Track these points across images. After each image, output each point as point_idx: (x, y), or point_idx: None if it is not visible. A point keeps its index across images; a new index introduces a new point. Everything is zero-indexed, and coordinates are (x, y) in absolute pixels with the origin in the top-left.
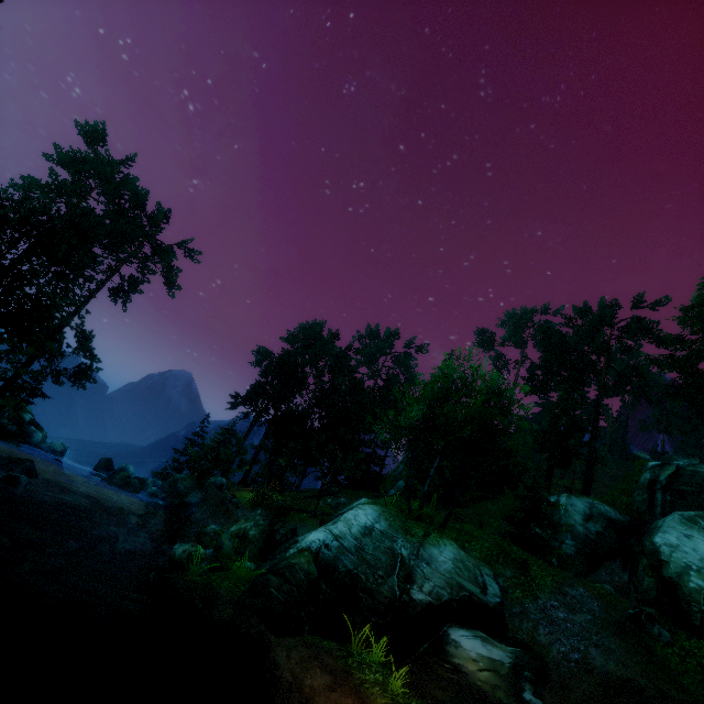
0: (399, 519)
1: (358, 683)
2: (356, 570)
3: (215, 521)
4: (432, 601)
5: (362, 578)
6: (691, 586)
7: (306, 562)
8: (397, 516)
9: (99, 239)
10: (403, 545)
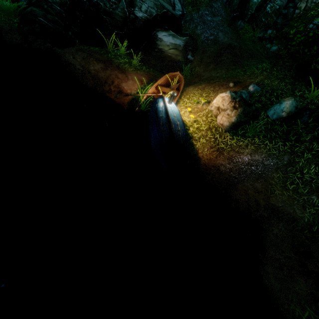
0: None
1: (117, 65)
2: None
3: None
4: (147, 17)
5: (101, 5)
6: (254, 1)
7: None
8: None
9: None
10: None
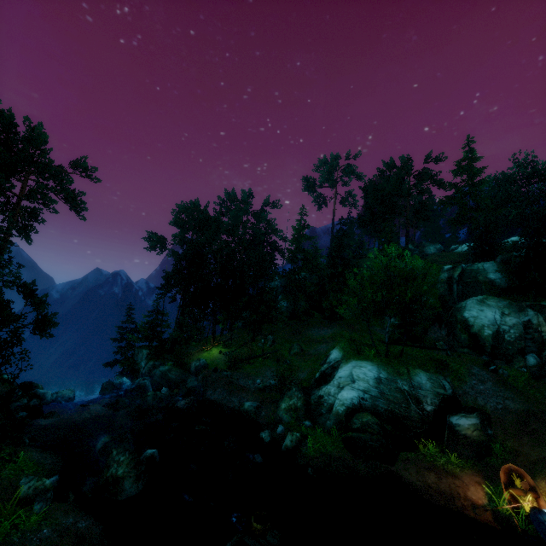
0: (389, 367)
1: (442, 468)
2: (390, 407)
3: (238, 398)
4: (434, 408)
5: (396, 411)
6: (485, 335)
7: (371, 418)
8: (385, 365)
9: (4, 188)
10: (403, 383)
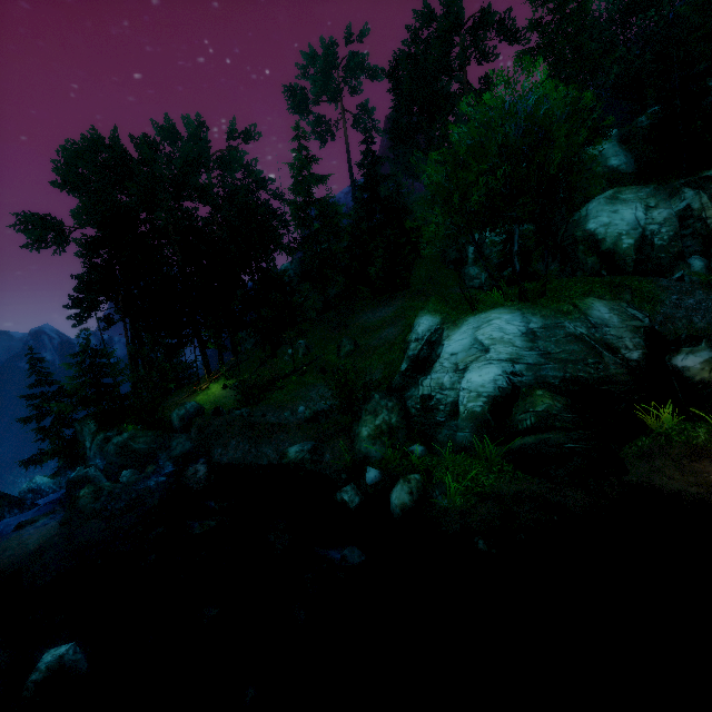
0: (541, 307)
1: None
2: (568, 373)
3: (273, 445)
4: (642, 352)
5: (582, 375)
6: (624, 247)
7: (551, 399)
8: (532, 306)
9: None
10: (574, 326)
